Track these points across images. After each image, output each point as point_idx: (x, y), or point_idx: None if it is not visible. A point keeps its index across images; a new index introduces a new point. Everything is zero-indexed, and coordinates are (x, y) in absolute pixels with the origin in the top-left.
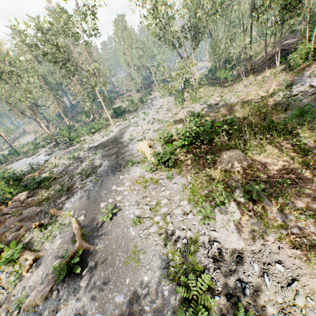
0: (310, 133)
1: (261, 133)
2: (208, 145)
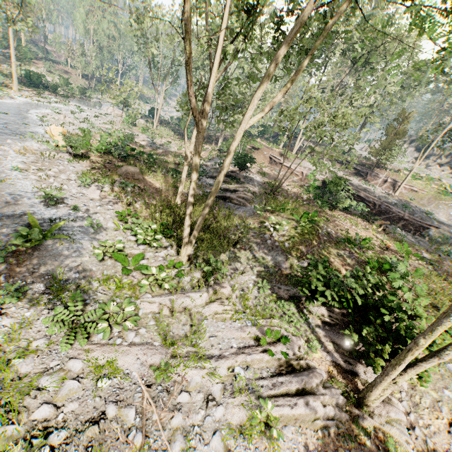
0: (188, 183)
1: (166, 172)
2: (123, 161)
